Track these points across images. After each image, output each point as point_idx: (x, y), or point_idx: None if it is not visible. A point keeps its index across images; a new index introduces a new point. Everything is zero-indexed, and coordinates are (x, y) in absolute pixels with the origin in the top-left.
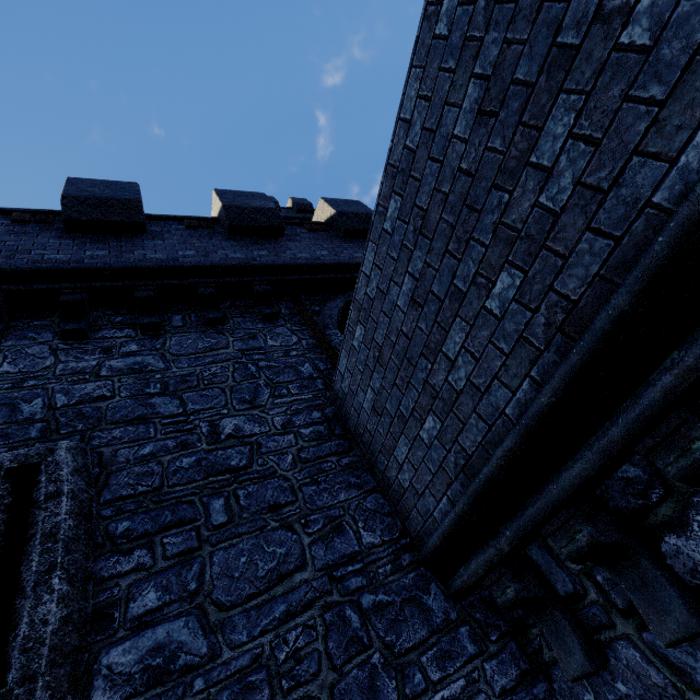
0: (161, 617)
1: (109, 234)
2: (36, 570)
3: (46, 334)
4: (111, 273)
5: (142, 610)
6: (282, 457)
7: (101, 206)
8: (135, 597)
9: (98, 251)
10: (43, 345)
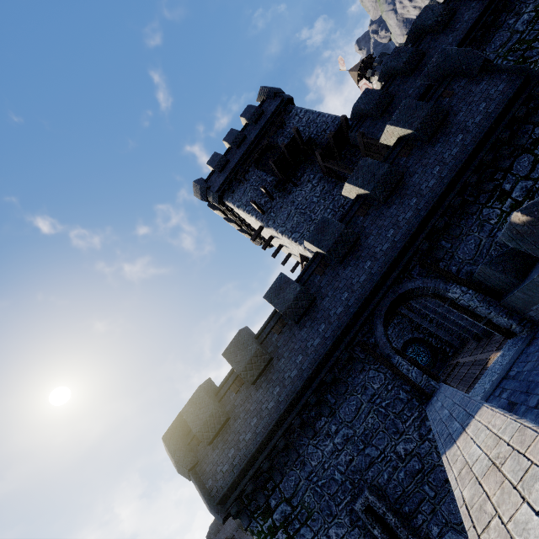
0: (443, 533)
1: (265, 371)
2: (404, 538)
3: (304, 439)
4: (294, 401)
5: (436, 533)
6: (431, 455)
7: (252, 366)
8: (431, 530)
9: (275, 388)
10: (309, 445)
